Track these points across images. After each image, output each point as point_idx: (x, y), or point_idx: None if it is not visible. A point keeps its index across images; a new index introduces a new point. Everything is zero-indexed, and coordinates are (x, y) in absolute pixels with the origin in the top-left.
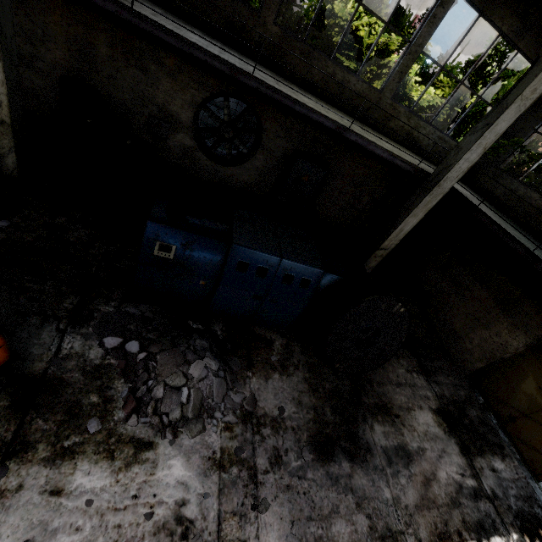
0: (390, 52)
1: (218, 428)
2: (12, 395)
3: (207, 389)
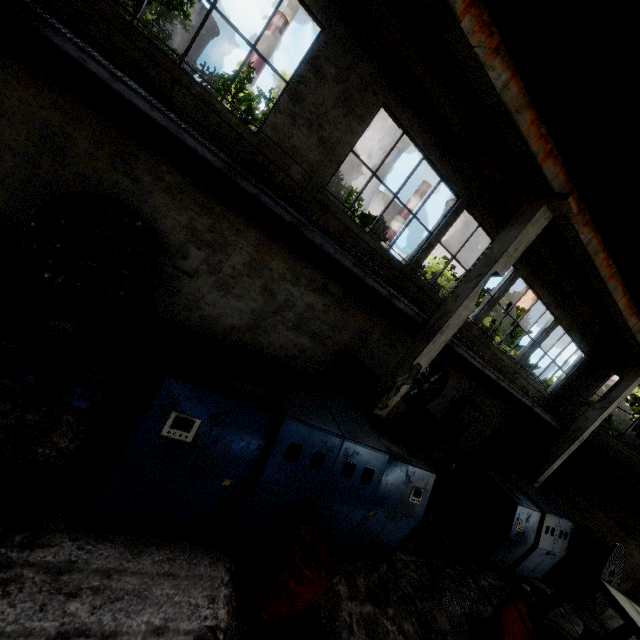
0: None
1: None
2: None
3: None
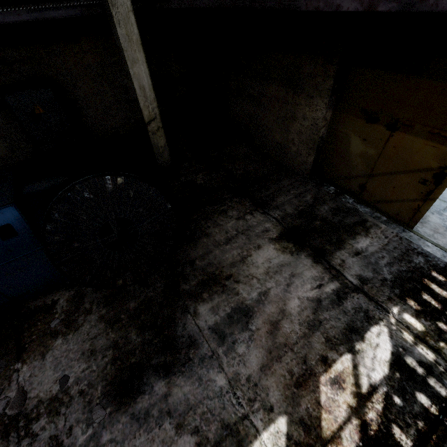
0: None
1: None
2: None
3: None
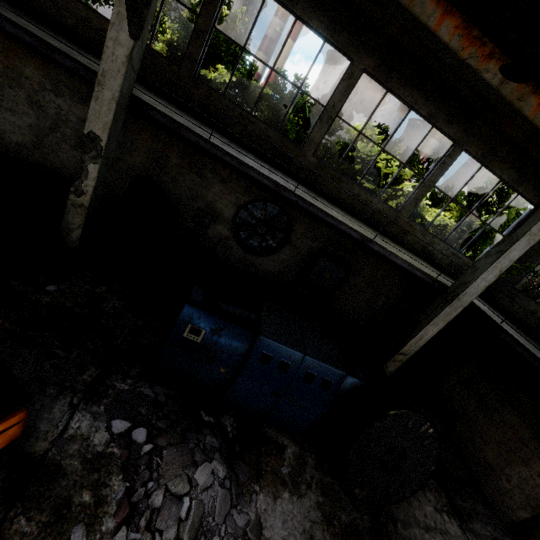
0: (403, 180)
1: None
2: (4, 479)
3: (210, 502)
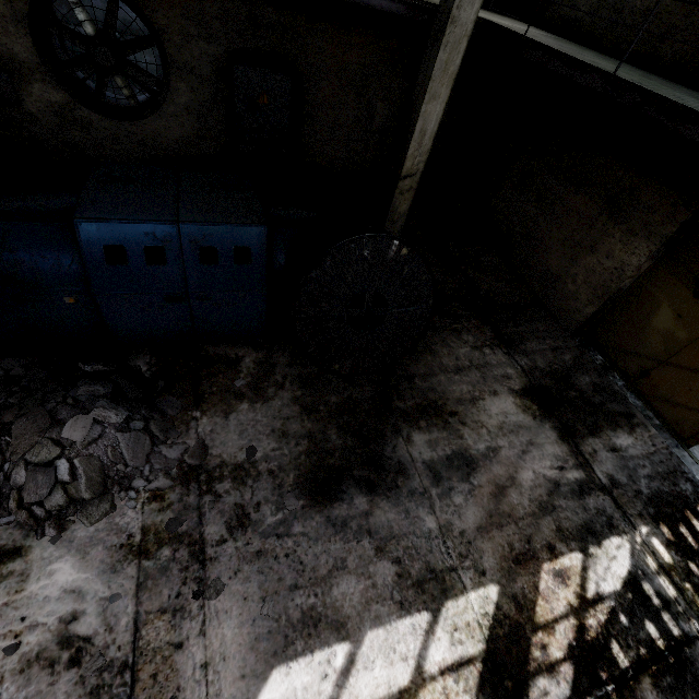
0: None
1: (139, 502)
2: None
3: (109, 452)
